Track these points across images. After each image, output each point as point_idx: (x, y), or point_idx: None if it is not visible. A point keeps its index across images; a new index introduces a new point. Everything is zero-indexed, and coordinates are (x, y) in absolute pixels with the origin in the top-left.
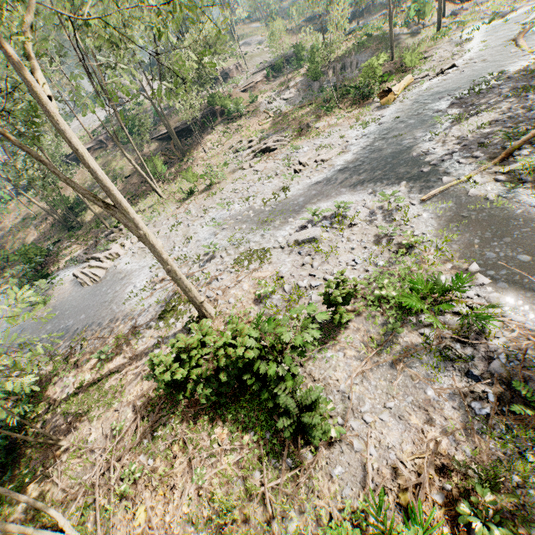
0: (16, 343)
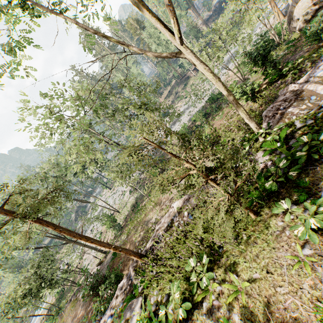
0: None
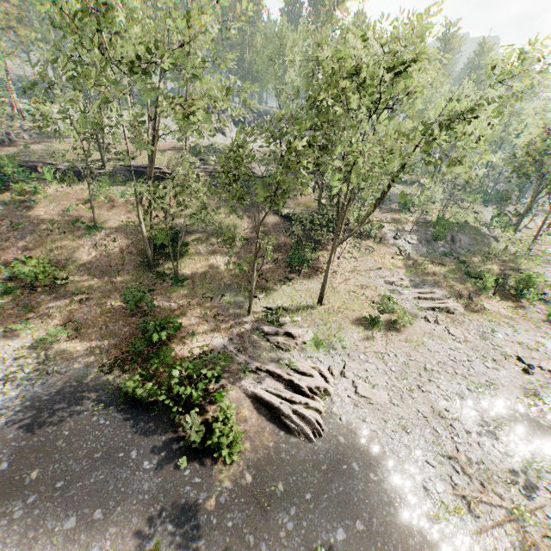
0: (224, 543)
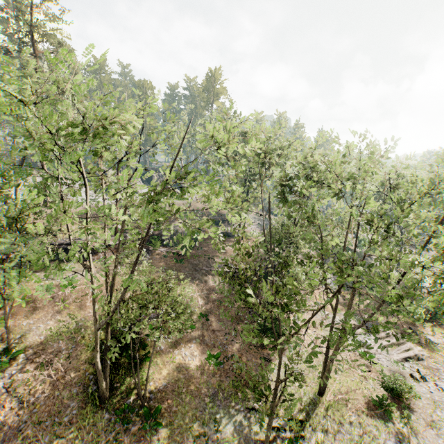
0: None
